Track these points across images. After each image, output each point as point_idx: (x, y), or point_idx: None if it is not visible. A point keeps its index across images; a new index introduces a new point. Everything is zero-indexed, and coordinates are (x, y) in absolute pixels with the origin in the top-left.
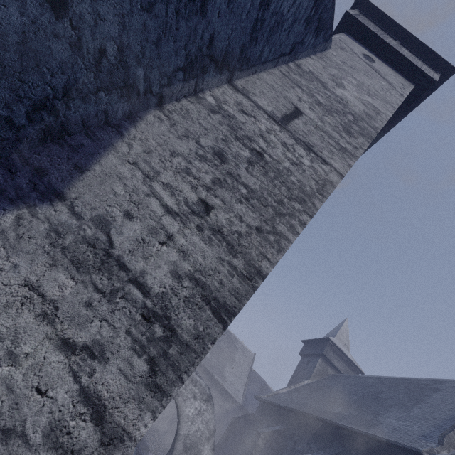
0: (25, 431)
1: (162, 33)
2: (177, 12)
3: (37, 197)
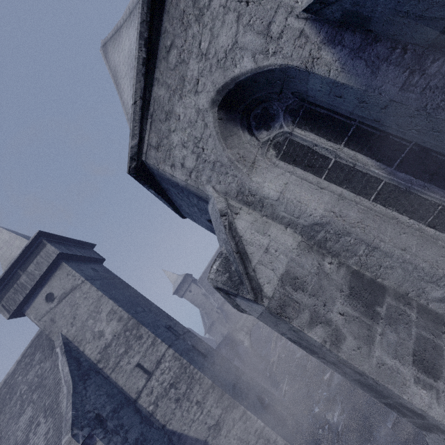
0: (245, 427)
1: (156, 441)
2: (150, 440)
3: None
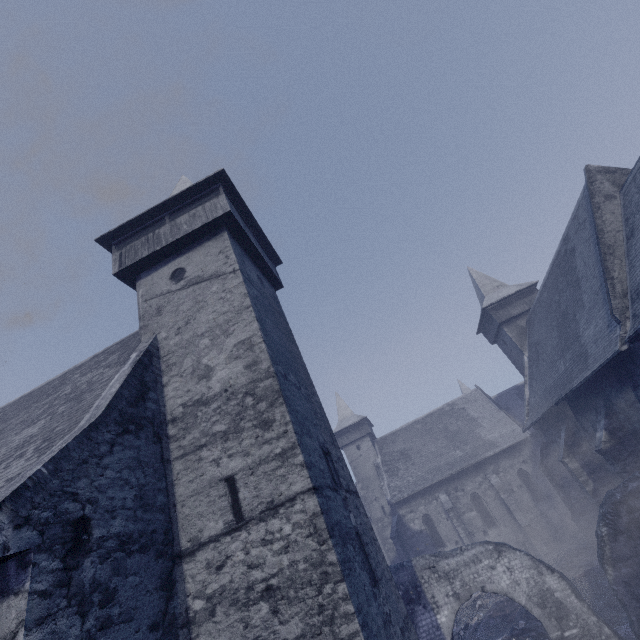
0: None
1: None
2: None
3: None
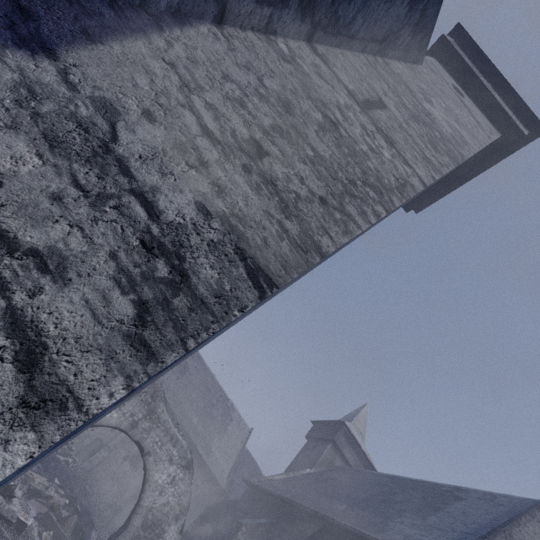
0: None
1: None
2: None
3: (11, 38)
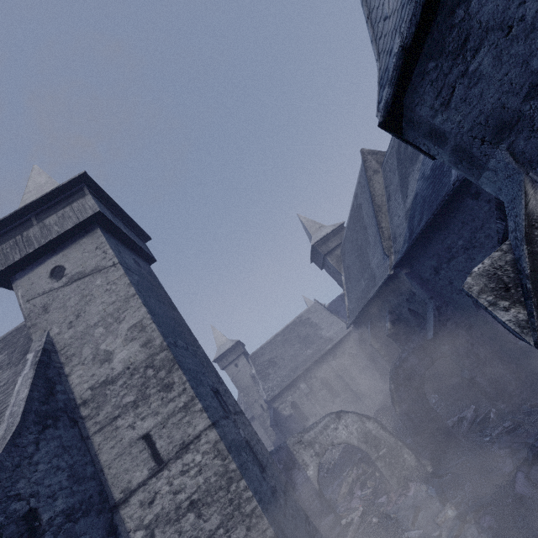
0: None
1: None
2: None
3: None
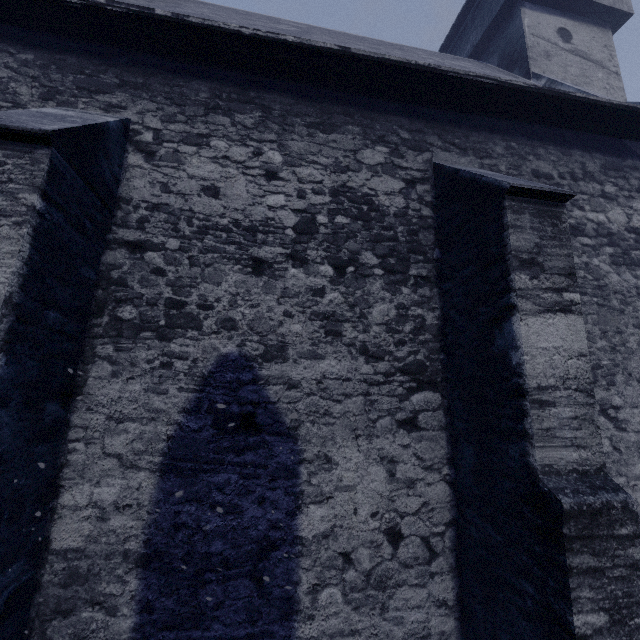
0: None
1: None
2: None
3: None
